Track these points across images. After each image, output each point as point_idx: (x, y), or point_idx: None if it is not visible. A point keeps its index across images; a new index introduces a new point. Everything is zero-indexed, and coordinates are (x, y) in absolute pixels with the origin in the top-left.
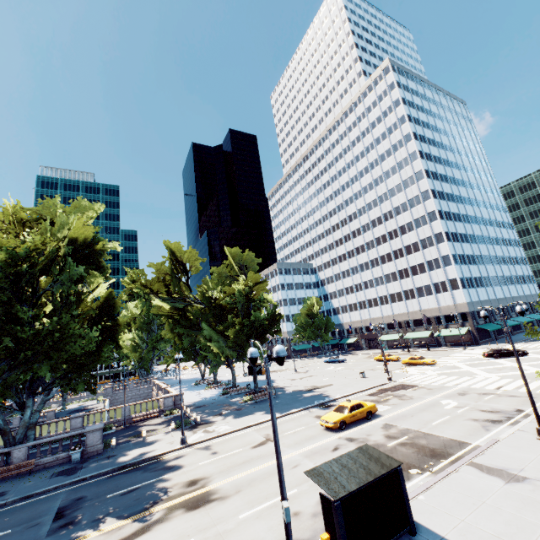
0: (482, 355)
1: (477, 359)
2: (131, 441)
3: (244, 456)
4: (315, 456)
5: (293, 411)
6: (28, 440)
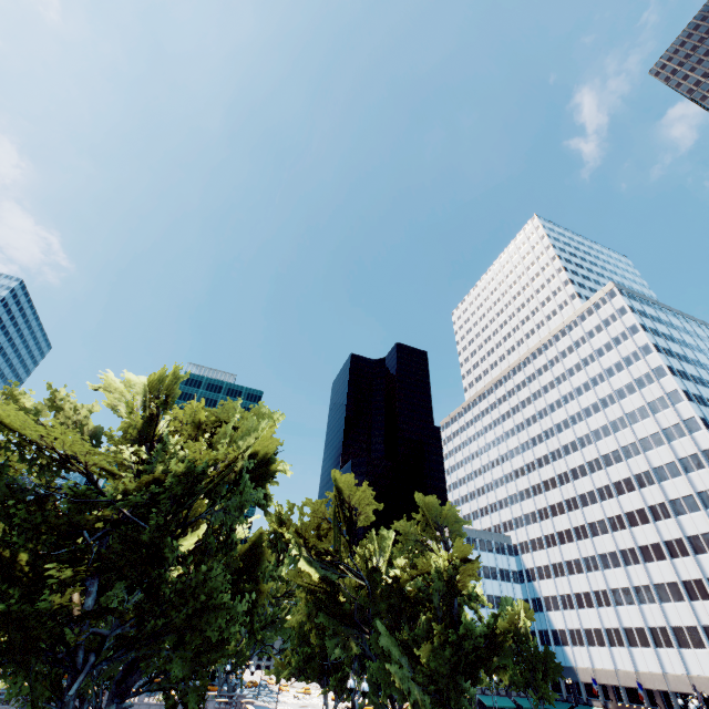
0: None
1: None
2: None
3: None
4: None
5: None
6: None
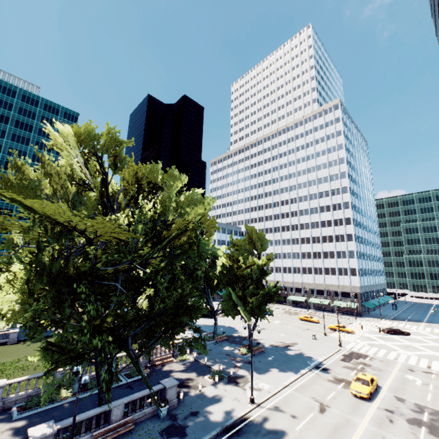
0: (381, 330)
1: (377, 332)
2: (186, 393)
3: (325, 422)
4: (385, 428)
5: (304, 372)
6: (73, 383)
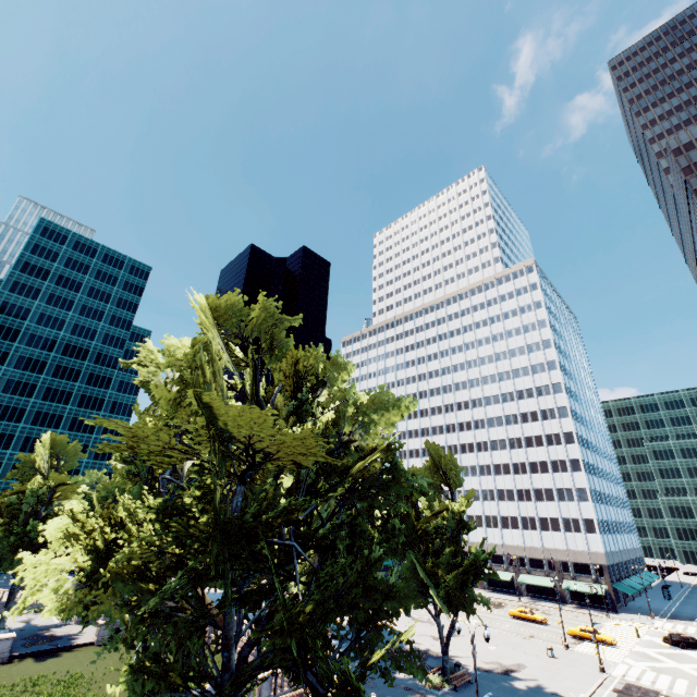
0: (663, 640)
1: (656, 643)
2: None
3: None
4: None
5: None
6: None
